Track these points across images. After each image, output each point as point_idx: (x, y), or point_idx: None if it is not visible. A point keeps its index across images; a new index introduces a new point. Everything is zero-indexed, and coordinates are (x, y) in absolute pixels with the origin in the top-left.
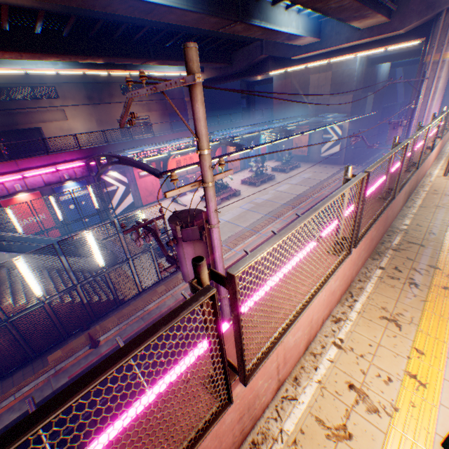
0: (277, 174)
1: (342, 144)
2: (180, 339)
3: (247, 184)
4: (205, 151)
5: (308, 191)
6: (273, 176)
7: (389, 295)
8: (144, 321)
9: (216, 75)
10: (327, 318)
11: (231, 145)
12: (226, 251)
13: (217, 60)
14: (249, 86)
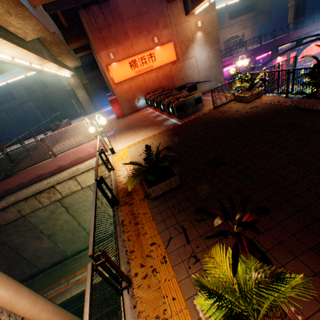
0: None
1: None
2: None
3: None
4: None
5: None
6: None
7: None
8: None
9: None
10: None
11: None
12: None
13: None
14: None
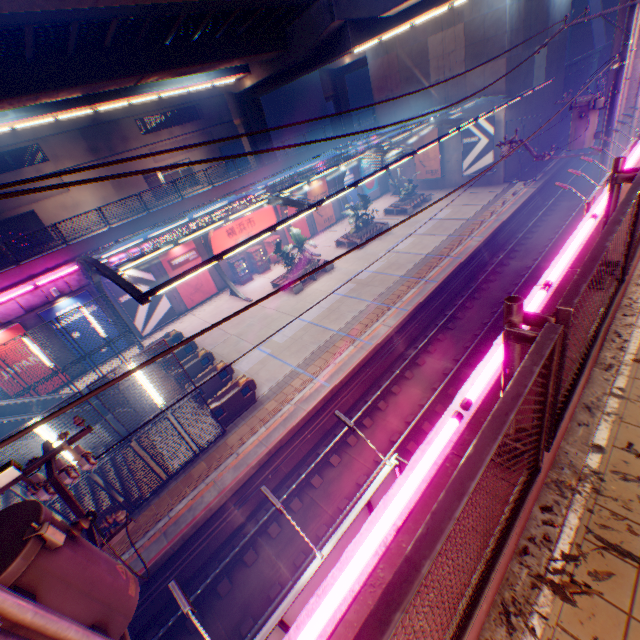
0: (394, 219)
1: (496, 148)
2: (230, 562)
3: (345, 245)
4: None
5: (443, 244)
6: (387, 225)
7: None
8: (168, 540)
9: (269, 73)
10: None
11: (285, 203)
12: (304, 383)
13: (262, 48)
14: (334, 78)
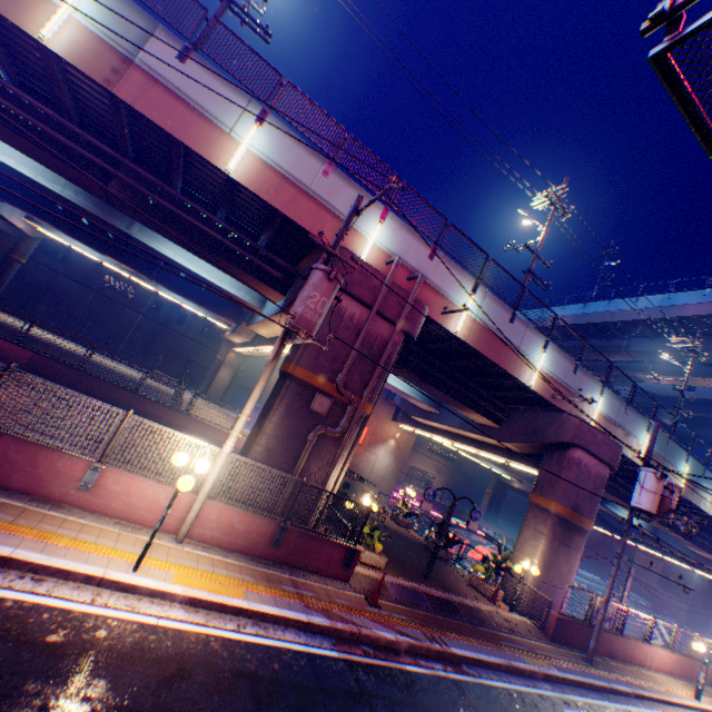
0: None
1: None
2: None
3: None
4: (625, 591)
5: None
6: None
7: (686, 685)
8: None
9: None
10: (661, 671)
11: None
12: None
13: None
14: None
